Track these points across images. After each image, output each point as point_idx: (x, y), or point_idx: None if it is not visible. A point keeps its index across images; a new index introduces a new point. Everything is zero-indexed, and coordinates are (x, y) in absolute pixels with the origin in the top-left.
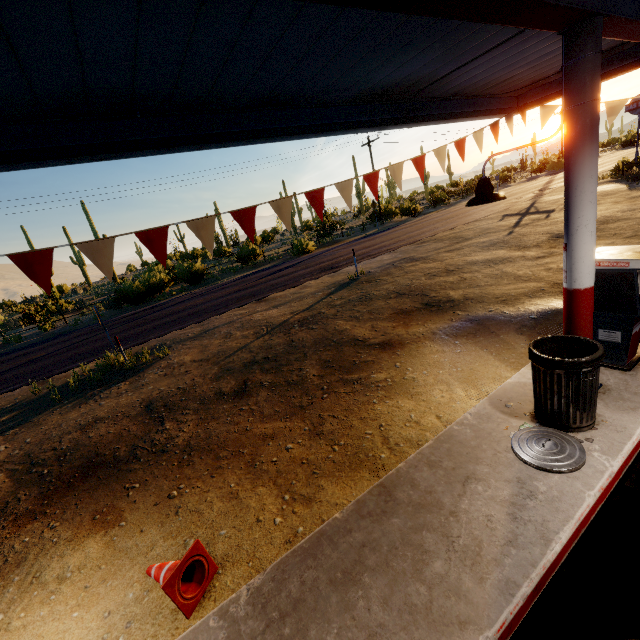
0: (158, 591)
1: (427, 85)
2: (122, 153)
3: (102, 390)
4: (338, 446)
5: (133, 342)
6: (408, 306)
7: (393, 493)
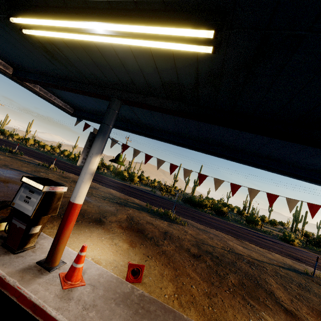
0: (126, 269)
1: None
2: (210, 153)
3: (159, 218)
4: (211, 308)
5: (179, 214)
6: None
7: None
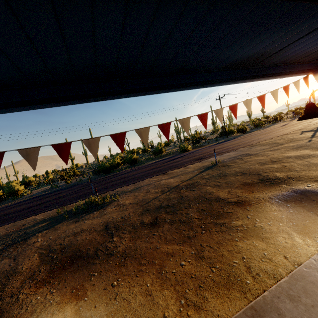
0: None
1: (267, 57)
2: (108, 97)
3: (86, 214)
4: (215, 268)
5: (103, 191)
6: (250, 180)
7: (264, 317)
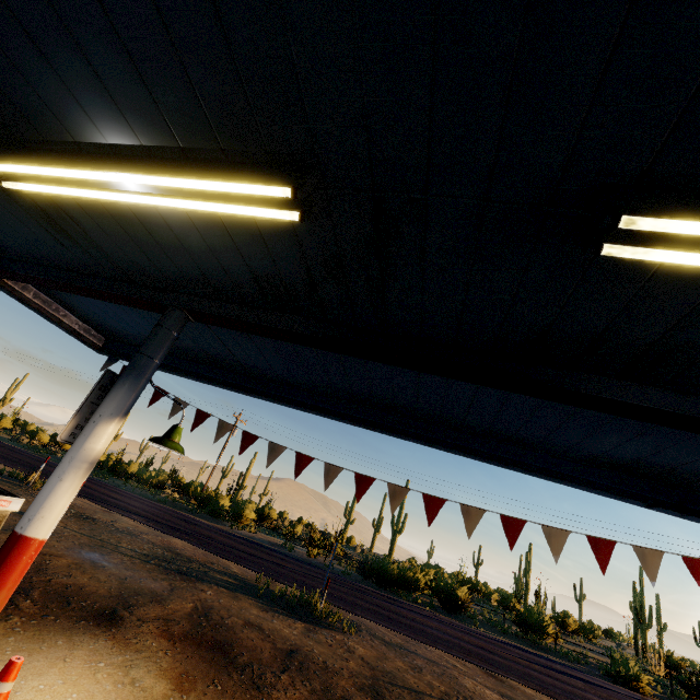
0: None
1: None
2: (380, 429)
3: (285, 613)
4: None
5: (342, 604)
6: None
7: None
